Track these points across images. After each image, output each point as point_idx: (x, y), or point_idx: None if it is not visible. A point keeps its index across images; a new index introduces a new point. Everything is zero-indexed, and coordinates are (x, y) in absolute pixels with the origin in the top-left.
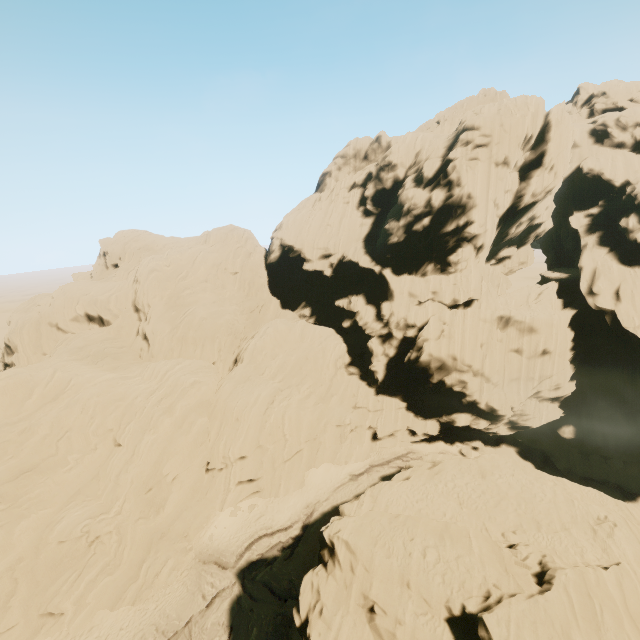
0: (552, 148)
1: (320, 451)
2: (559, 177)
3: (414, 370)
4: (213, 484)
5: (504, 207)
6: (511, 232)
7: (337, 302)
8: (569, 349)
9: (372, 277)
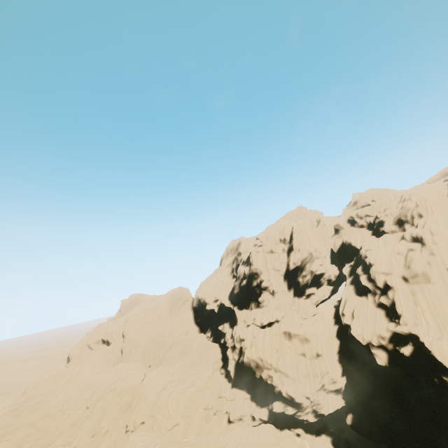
0: (294, 242)
1: (191, 426)
2: (303, 254)
3: (246, 369)
4: (127, 441)
5: (283, 270)
6: (300, 281)
7: (219, 327)
8: (336, 352)
9: (231, 311)
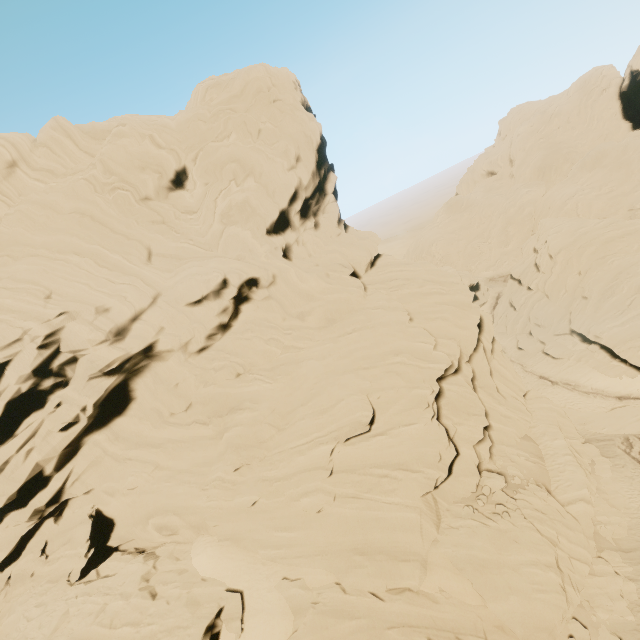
0: None
1: None
2: None
3: None
4: None
5: None
6: None
7: None
8: None
9: None
